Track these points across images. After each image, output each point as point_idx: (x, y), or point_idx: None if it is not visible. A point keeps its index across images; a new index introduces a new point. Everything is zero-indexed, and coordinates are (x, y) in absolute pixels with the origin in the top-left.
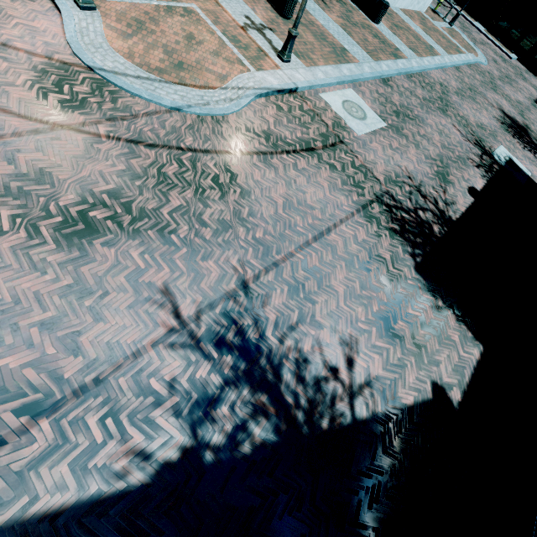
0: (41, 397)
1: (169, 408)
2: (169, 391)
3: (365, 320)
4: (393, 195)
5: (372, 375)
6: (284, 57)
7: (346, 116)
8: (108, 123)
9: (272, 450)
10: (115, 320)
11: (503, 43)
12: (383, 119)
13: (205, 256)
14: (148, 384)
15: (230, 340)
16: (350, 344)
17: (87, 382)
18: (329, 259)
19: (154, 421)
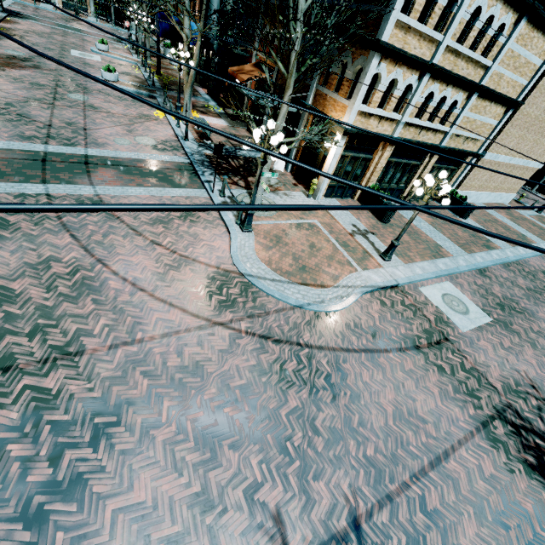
0: None
1: None
2: None
3: None
4: (517, 410)
5: None
6: (385, 258)
7: (447, 310)
8: (248, 320)
9: None
10: None
11: None
12: (487, 313)
13: (316, 473)
14: None
15: None
16: None
17: None
18: (452, 499)
19: None
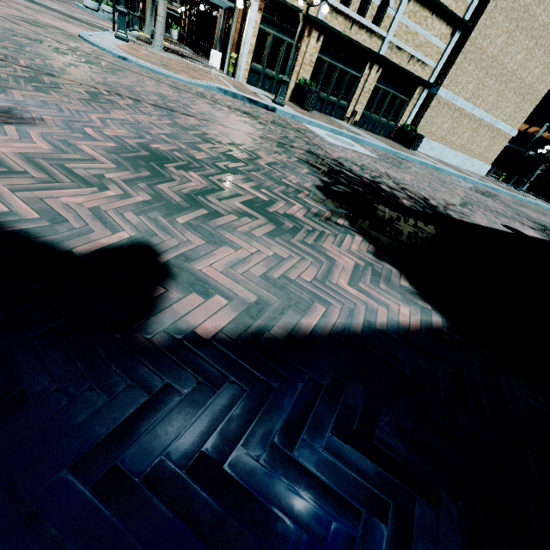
0: None
1: None
2: None
3: (110, 136)
4: (342, 163)
5: None
6: (276, 99)
7: (324, 135)
8: (43, 32)
9: None
10: None
11: None
12: (379, 157)
13: None
14: None
15: None
16: (15, 117)
17: None
18: (149, 112)
19: None
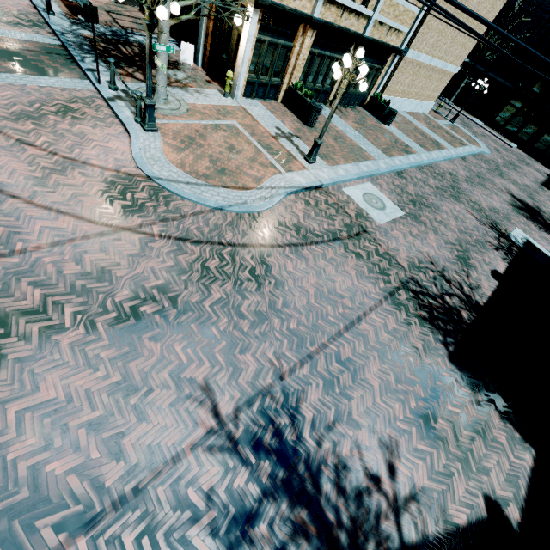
0: (81, 509)
1: (206, 525)
2: (207, 503)
3: (403, 419)
4: (418, 281)
5: (417, 486)
6: (310, 160)
7: (367, 207)
8: (161, 224)
9: None
10: (157, 420)
11: (501, 134)
12: (401, 208)
13: (242, 349)
14: (186, 495)
15: (267, 442)
16: (390, 447)
17: (127, 491)
18: (361, 350)
19: (191, 542)
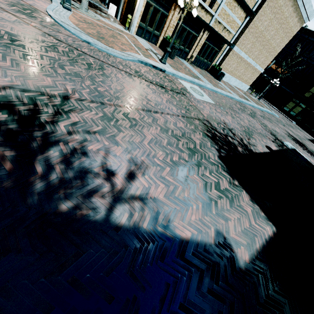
0: None
1: None
2: None
3: (162, 160)
4: (211, 123)
5: (150, 195)
6: (162, 60)
7: (190, 90)
8: (40, 25)
9: None
10: None
11: (287, 116)
12: (214, 101)
13: (47, 75)
14: None
15: (19, 109)
16: (139, 166)
17: None
18: (148, 121)
19: None
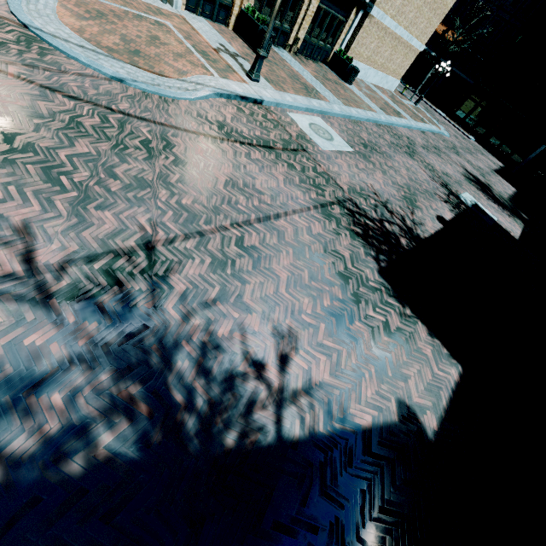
0: None
1: None
2: None
3: (311, 314)
4: (356, 204)
5: (314, 380)
6: (252, 75)
7: (312, 133)
8: (24, 68)
9: (124, 473)
10: None
11: (461, 127)
12: (351, 146)
13: (102, 206)
14: None
15: (104, 303)
16: (287, 337)
17: None
18: (273, 242)
19: None
